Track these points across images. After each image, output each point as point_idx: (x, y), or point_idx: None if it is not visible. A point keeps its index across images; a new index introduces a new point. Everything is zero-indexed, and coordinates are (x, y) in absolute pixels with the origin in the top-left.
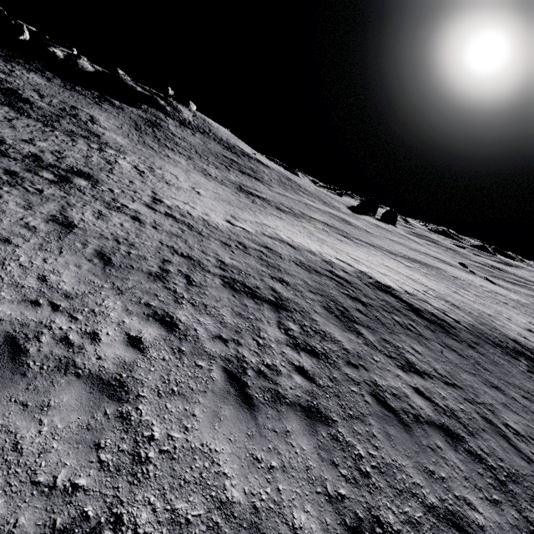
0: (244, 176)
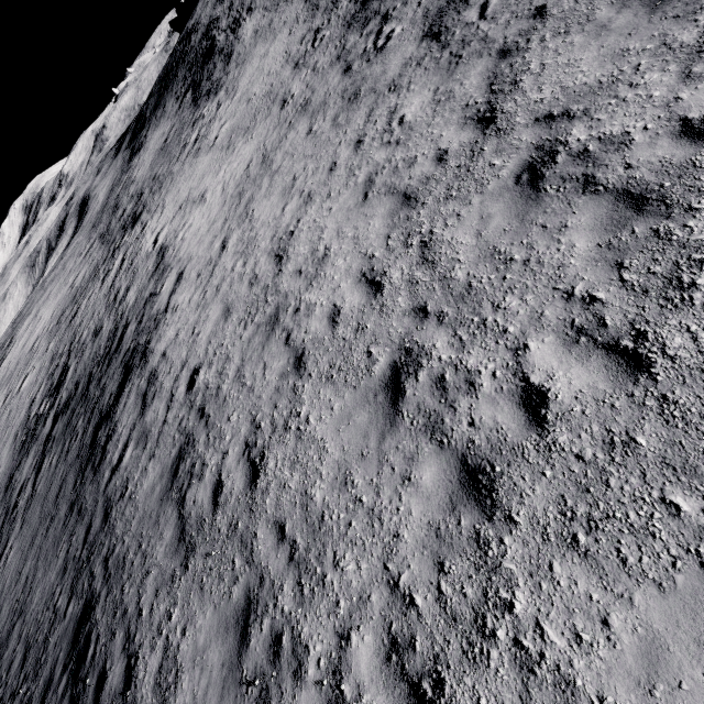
0: None
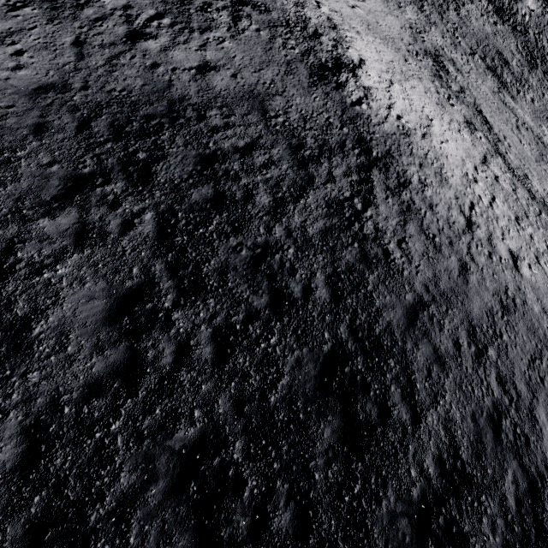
0: (482, 69)
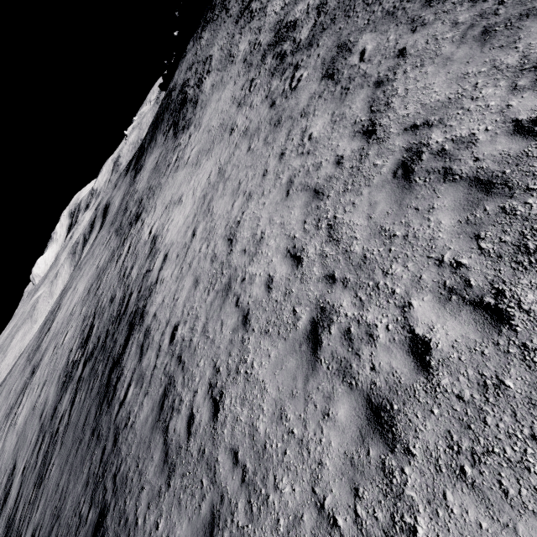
0: None
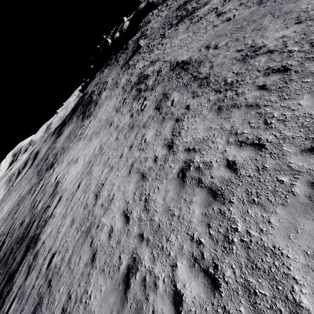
0: (173, 32)
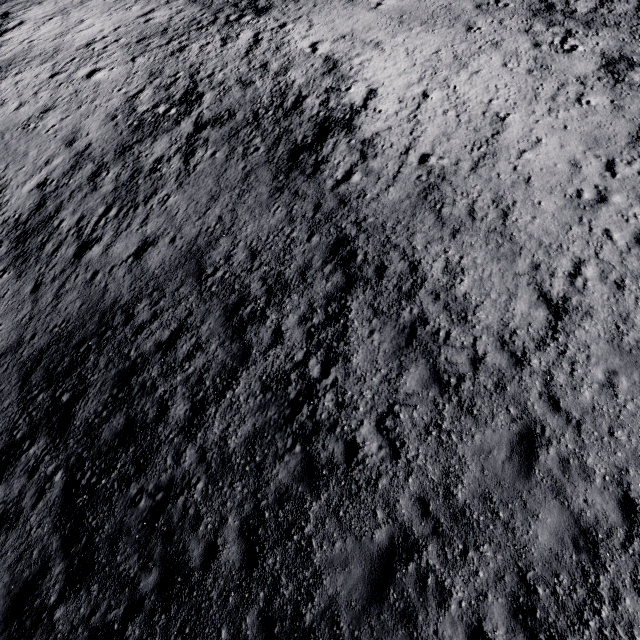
0: None
